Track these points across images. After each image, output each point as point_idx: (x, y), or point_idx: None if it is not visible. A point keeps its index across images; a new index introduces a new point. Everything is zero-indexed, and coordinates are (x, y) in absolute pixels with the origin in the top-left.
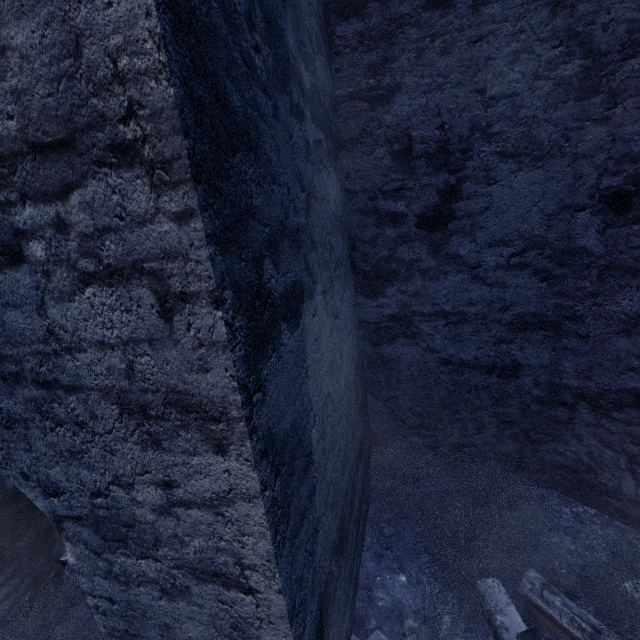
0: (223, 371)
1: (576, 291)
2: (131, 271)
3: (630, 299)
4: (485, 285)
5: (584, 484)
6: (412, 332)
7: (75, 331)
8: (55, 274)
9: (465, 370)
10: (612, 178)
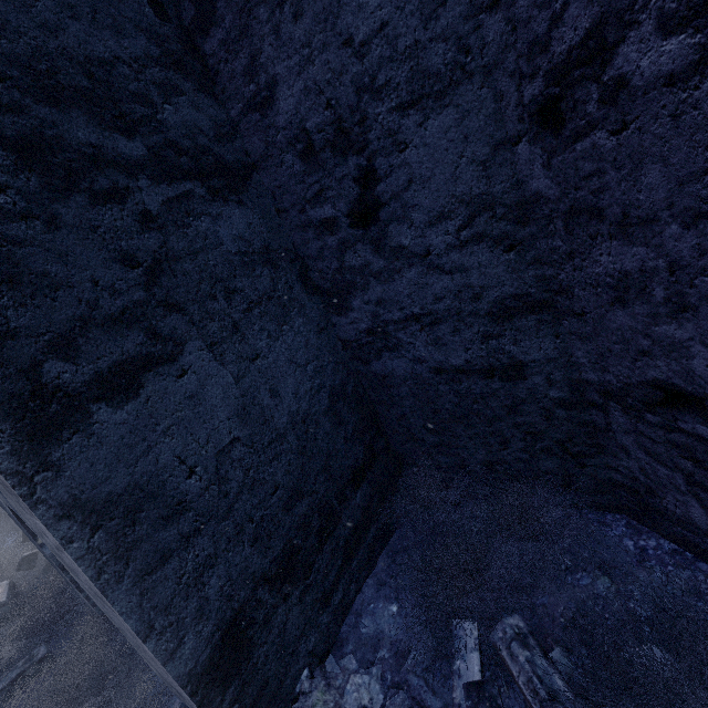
0: None
1: (551, 254)
2: None
3: (608, 253)
4: (444, 274)
5: (651, 510)
6: (393, 344)
7: None
8: None
9: (462, 377)
10: (531, 84)
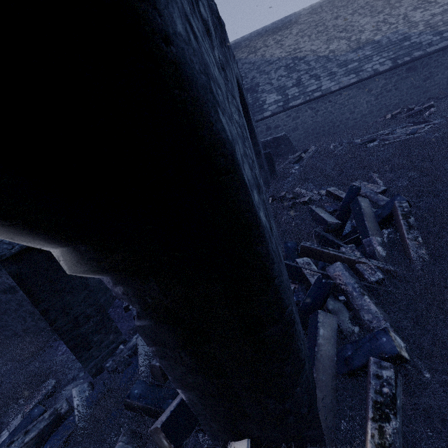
0: None
1: None
2: None
3: None
4: None
5: None
6: None
7: None
8: None
9: None
10: None
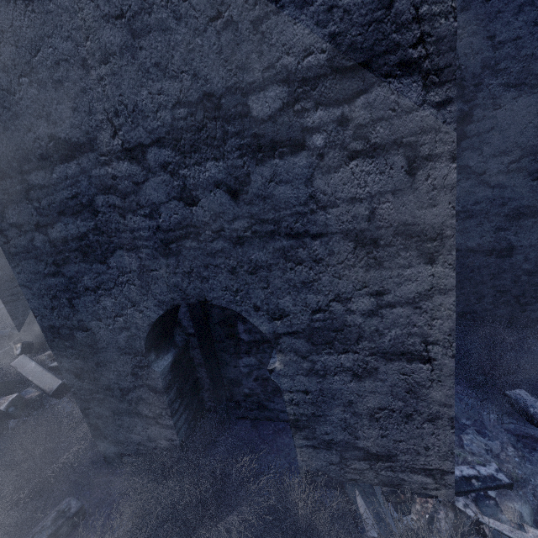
0: (447, 204)
1: None
2: (391, 145)
3: None
4: (488, 187)
5: None
6: None
7: (333, 193)
8: (328, 155)
9: (470, 255)
10: None
